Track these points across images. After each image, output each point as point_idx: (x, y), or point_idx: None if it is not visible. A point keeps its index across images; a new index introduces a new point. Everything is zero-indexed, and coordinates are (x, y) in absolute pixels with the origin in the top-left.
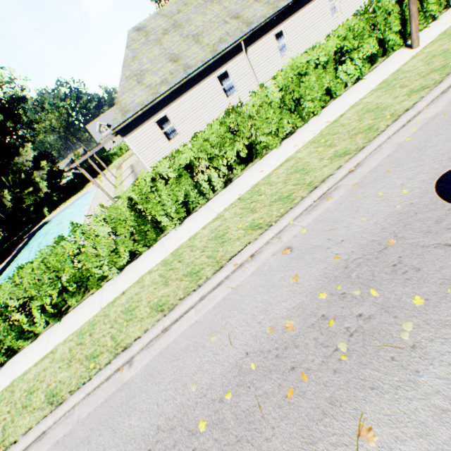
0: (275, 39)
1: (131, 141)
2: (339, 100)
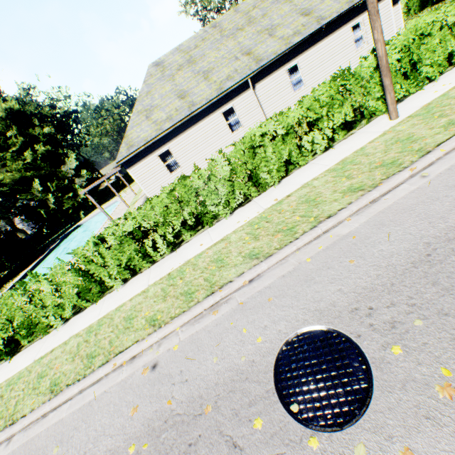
0: (287, 74)
1: (134, 172)
2: (301, 170)
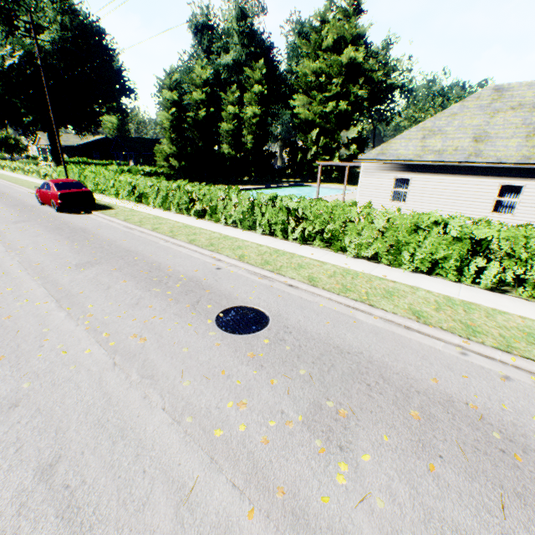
0: None
1: (364, 176)
2: (442, 281)
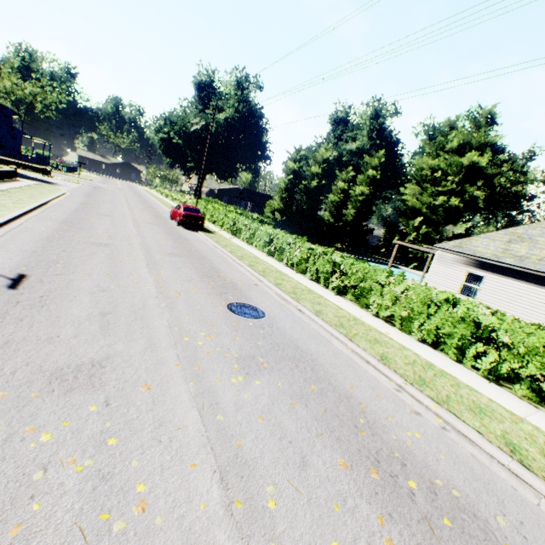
0: None
1: (436, 263)
2: (441, 356)
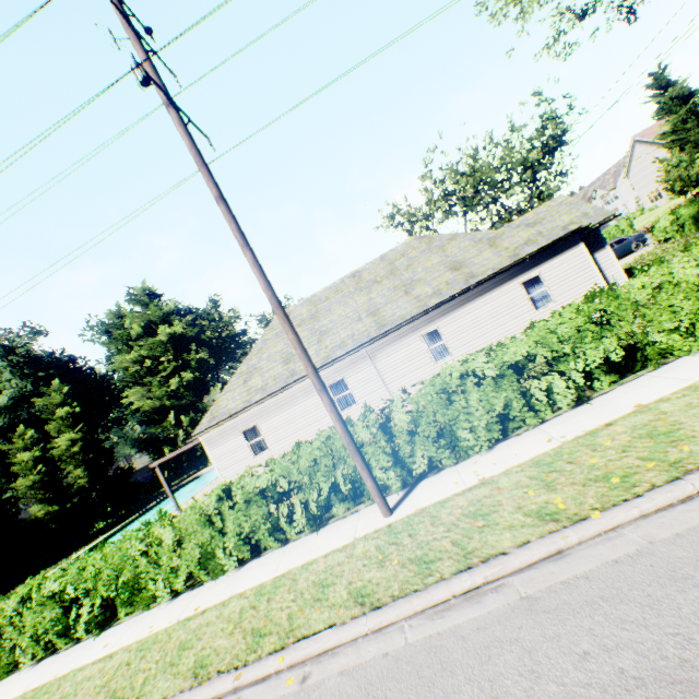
0: (422, 340)
1: (212, 449)
2: (269, 557)
